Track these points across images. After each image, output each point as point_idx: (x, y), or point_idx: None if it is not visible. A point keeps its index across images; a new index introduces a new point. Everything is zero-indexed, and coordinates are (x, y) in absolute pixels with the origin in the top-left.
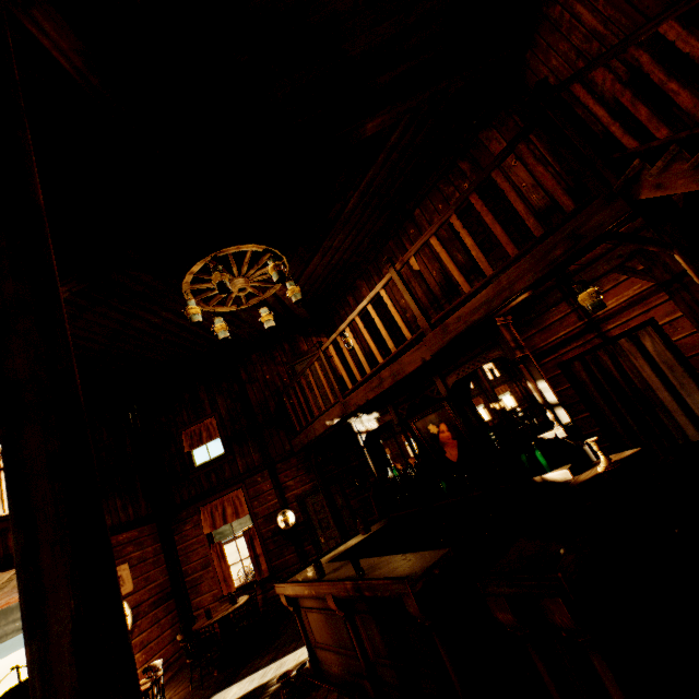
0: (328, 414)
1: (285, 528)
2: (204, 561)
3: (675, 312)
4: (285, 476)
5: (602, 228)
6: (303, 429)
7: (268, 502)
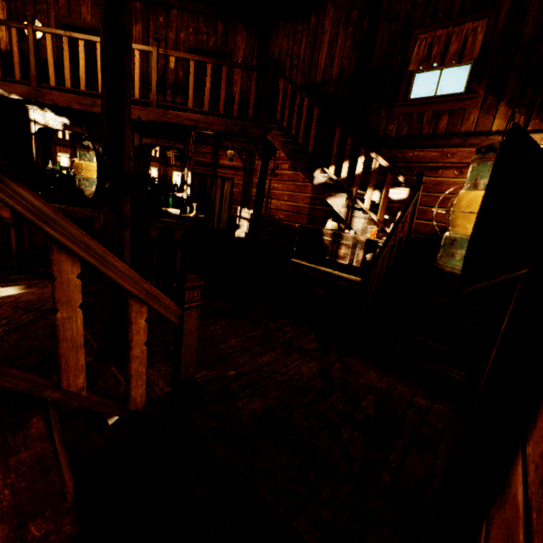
0: (6, 84)
1: None
2: None
3: (241, 181)
4: None
5: (253, 135)
6: None
7: None
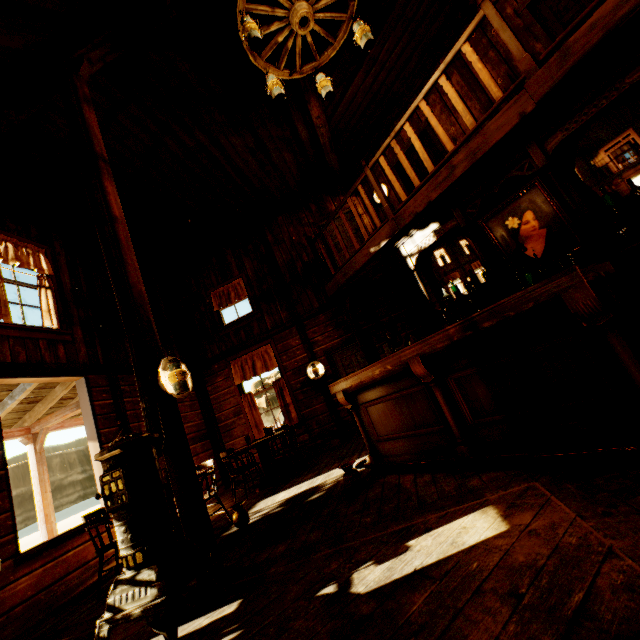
0: (373, 239)
1: (314, 378)
2: (236, 410)
3: None
4: (313, 332)
5: None
6: (338, 271)
7: (296, 357)
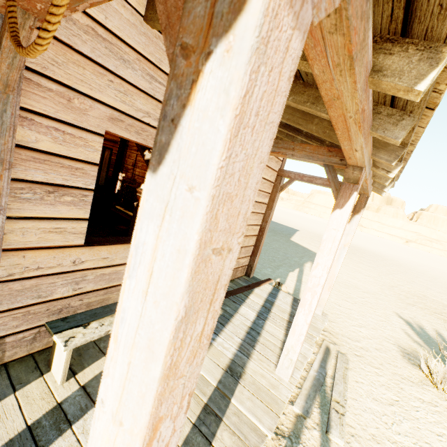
0: None
1: None
2: None
3: None
4: None
5: None
6: None
7: None
